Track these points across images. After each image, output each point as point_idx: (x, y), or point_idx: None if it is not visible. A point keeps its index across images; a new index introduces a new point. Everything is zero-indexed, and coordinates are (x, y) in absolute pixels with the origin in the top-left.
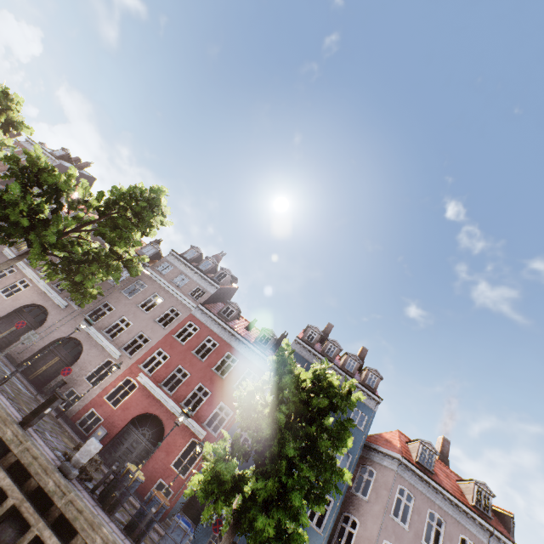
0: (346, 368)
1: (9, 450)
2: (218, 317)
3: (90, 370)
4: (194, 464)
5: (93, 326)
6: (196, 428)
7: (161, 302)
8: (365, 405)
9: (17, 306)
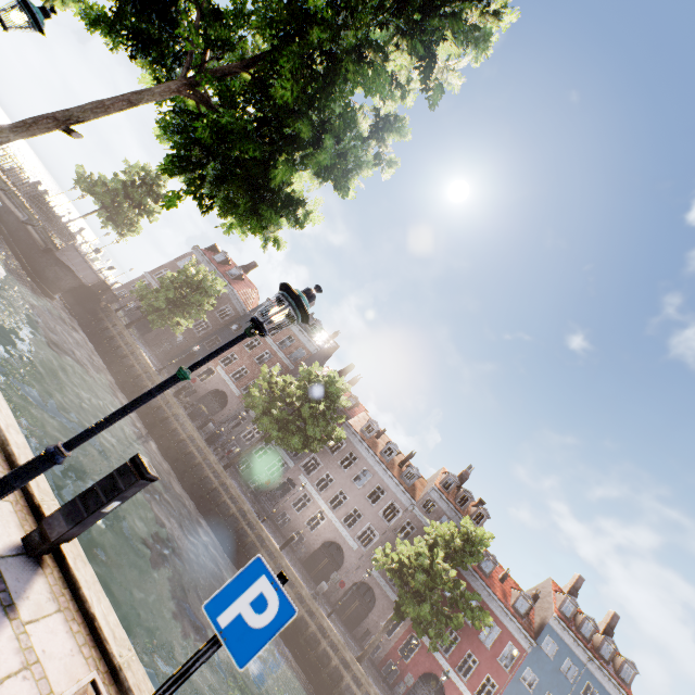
0: (601, 654)
1: None
2: (483, 580)
3: (383, 620)
4: None
5: (379, 573)
6: None
7: None
8: None
9: (321, 542)
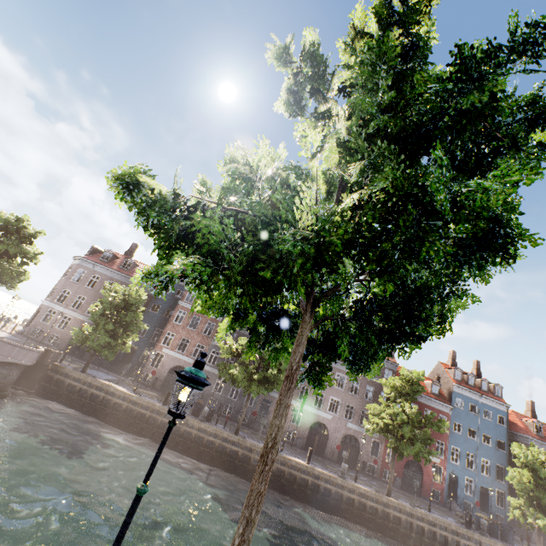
0: (483, 389)
1: (477, 540)
2: None
3: (369, 449)
4: (441, 476)
5: (353, 423)
6: (435, 459)
7: (374, 390)
8: (502, 411)
9: (308, 428)
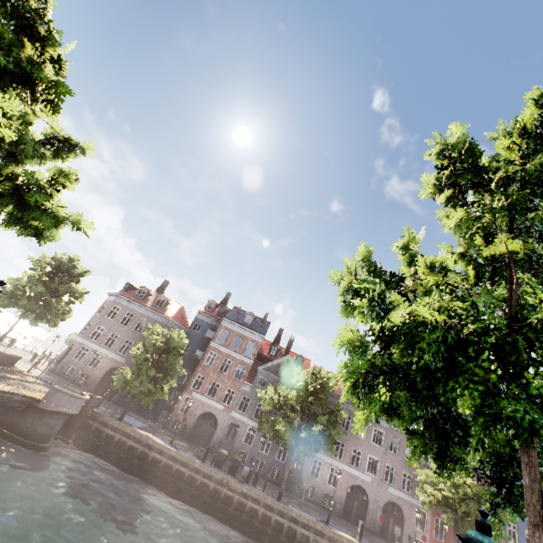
0: None
1: None
2: None
3: (414, 521)
4: None
5: (394, 488)
6: None
7: None
8: None
9: (345, 491)
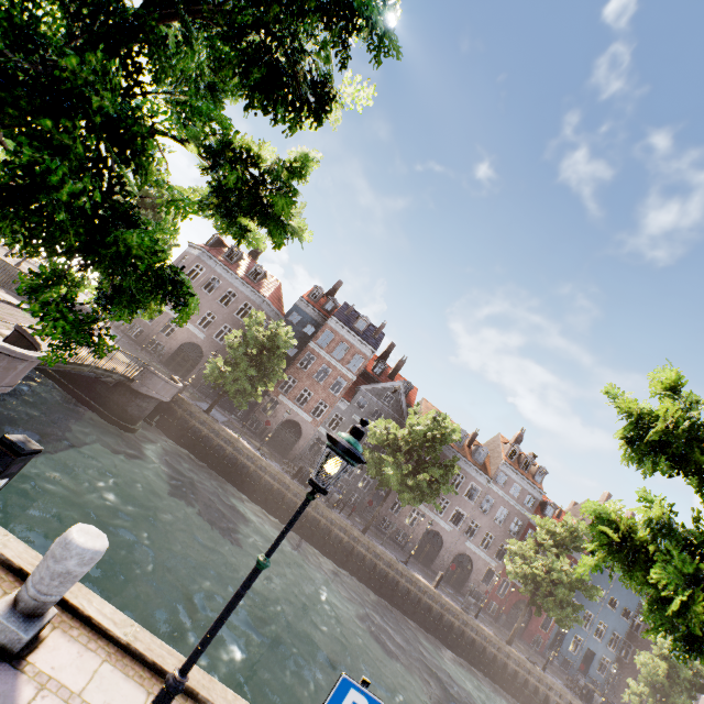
0: None
1: None
2: None
3: (481, 575)
4: (550, 625)
5: (472, 543)
6: None
7: (508, 514)
8: None
9: (421, 533)
